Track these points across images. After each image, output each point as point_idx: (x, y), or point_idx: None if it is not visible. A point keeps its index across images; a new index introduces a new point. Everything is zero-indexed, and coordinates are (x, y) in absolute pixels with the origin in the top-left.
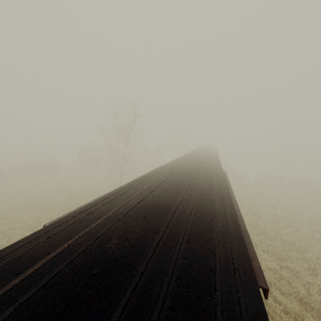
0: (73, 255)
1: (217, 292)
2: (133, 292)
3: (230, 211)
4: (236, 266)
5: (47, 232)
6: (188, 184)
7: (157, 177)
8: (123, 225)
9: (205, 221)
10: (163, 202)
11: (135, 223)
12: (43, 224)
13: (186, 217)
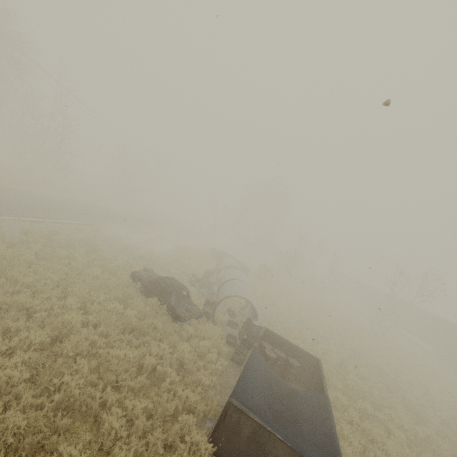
0: None
1: None
2: None
3: None
4: None
5: None
6: None
7: None
8: None
9: None
10: None
11: None
12: None
13: None
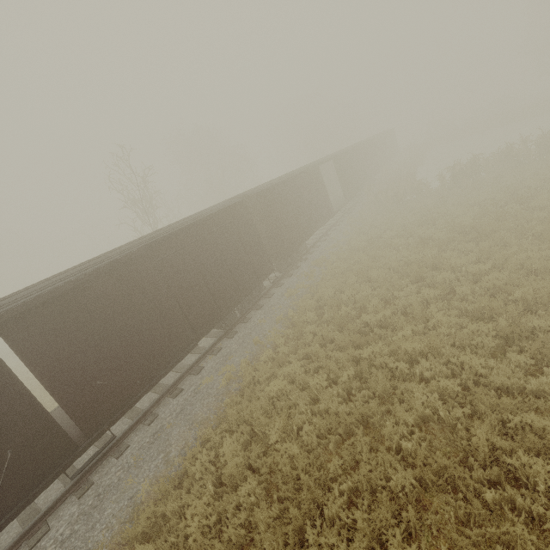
0: None
1: None
2: None
3: None
4: None
5: None
6: None
7: None
8: None
9: None
10: None
11: None
12: None
13: None
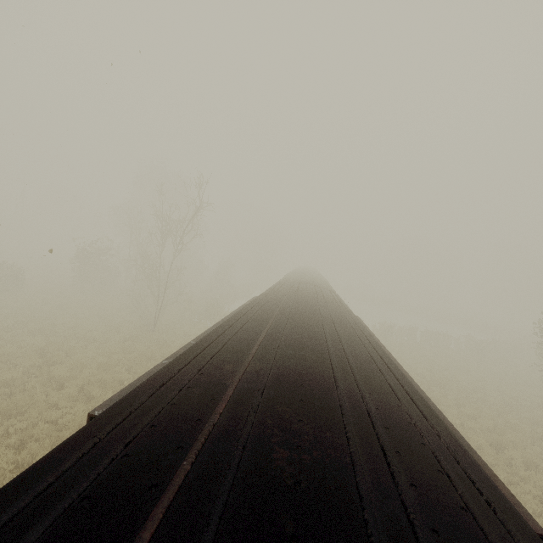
0: (223, 490)
1: None
2: None
3: (411, 389)
4: (489, 496)
5: (111, 431)
6: (327, 338)
7: (265, 320)
8: (274, 418)
9: (393, 410)
10: (310, 370)
11: (293, 414)
12: None
13: (365, 401)
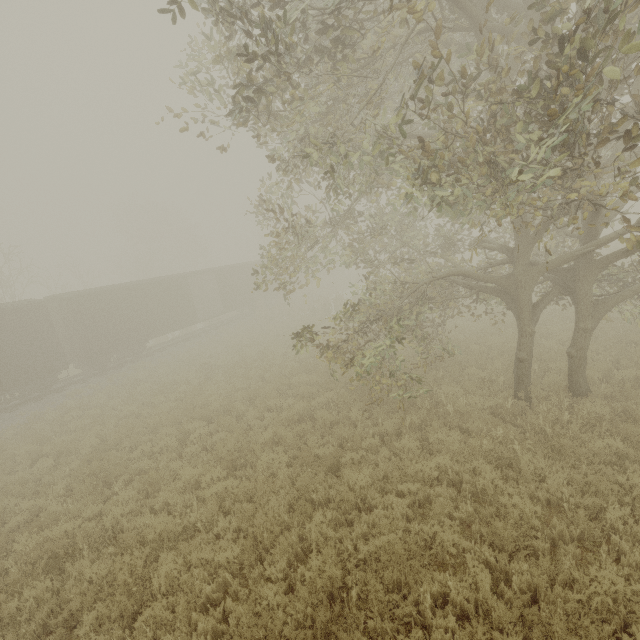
0: None
1: None
2: None
3: None
4: None
5: None
6: None
7: None
8: None
9: None
10: None
11: None
12: None
13: None
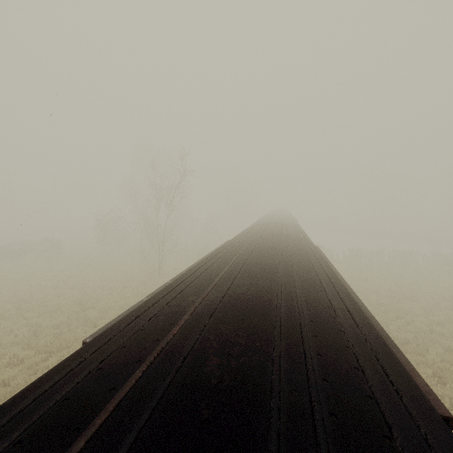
0: (160, 389)
1: (394, 431)
2: (278, 445)
3: (351, 303)
4: (399, 386)
5: (94, 352)
6: (280, 267)
7: (230, 258)
8: (216, 335)
9: (326, 321)
10: (257, 295)
11: (232, 330)
12: (47, 336)
13: (299, 316)
